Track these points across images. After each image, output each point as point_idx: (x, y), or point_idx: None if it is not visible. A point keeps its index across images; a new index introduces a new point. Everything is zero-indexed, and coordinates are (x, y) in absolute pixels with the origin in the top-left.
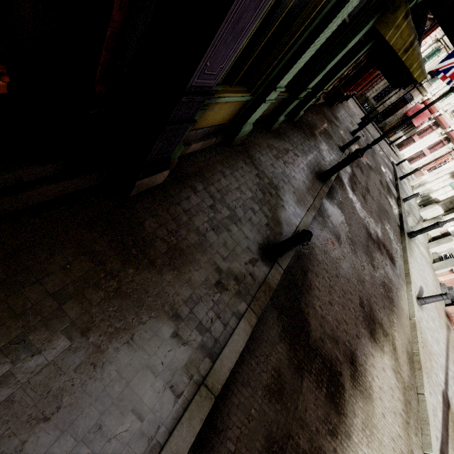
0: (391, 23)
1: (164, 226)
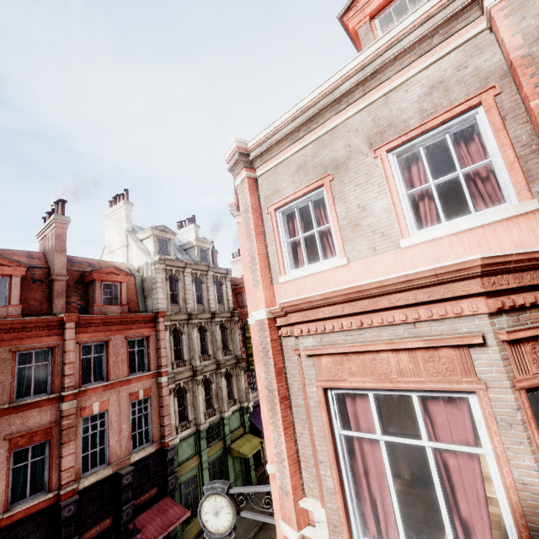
0: (233, 453)
1: None
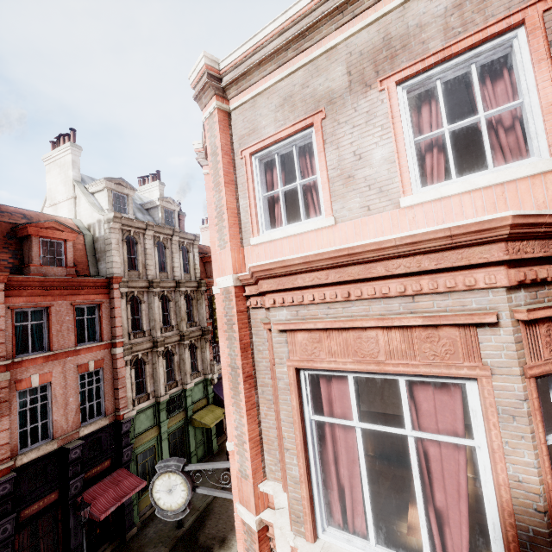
0: (194, 423)
1: (137, 542)
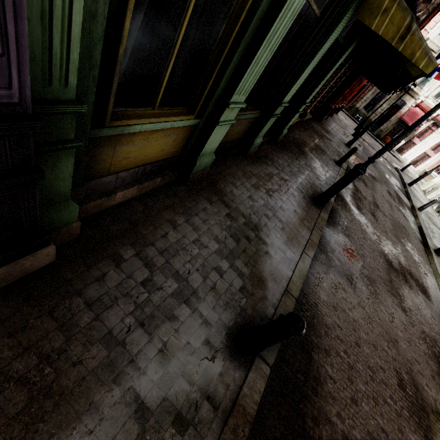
0: (376, 9)
1: (35, 348)
